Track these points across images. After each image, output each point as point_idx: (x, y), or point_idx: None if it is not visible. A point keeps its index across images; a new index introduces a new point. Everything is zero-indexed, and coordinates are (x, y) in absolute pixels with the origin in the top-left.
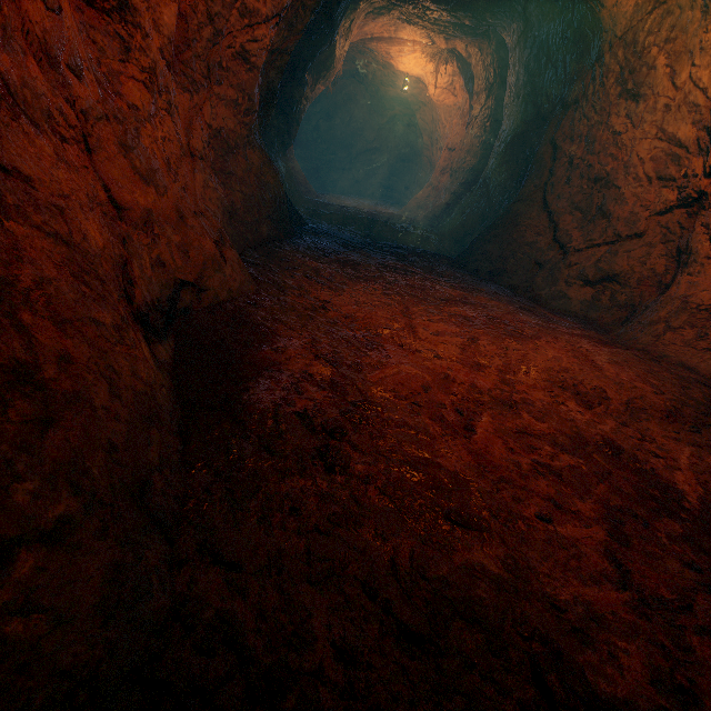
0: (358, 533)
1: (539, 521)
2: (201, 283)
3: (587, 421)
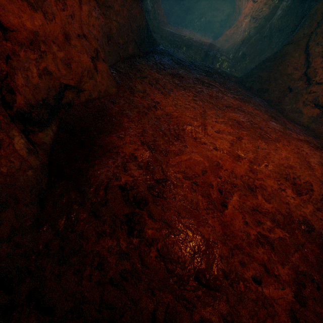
0: (137, 285)
1: (253, 282)
2: (80, 86)
3: (296, 205)
